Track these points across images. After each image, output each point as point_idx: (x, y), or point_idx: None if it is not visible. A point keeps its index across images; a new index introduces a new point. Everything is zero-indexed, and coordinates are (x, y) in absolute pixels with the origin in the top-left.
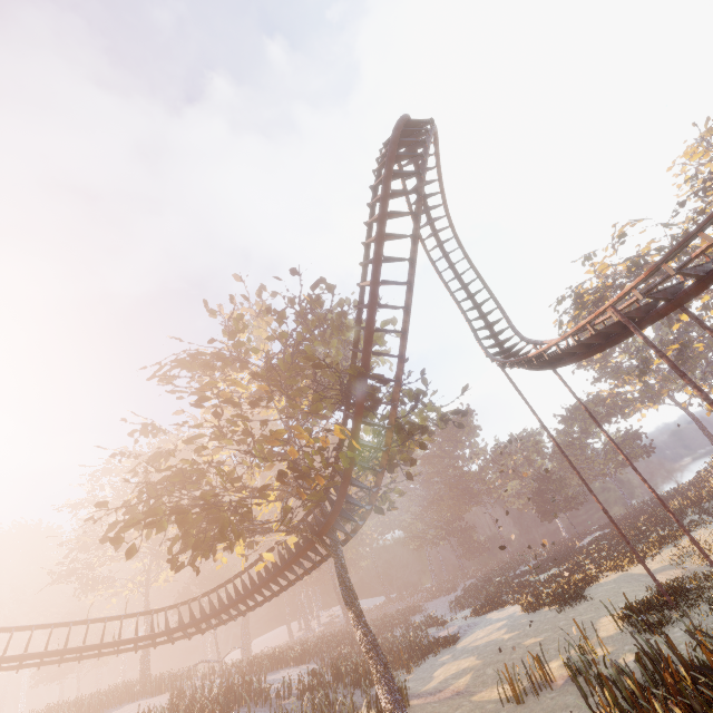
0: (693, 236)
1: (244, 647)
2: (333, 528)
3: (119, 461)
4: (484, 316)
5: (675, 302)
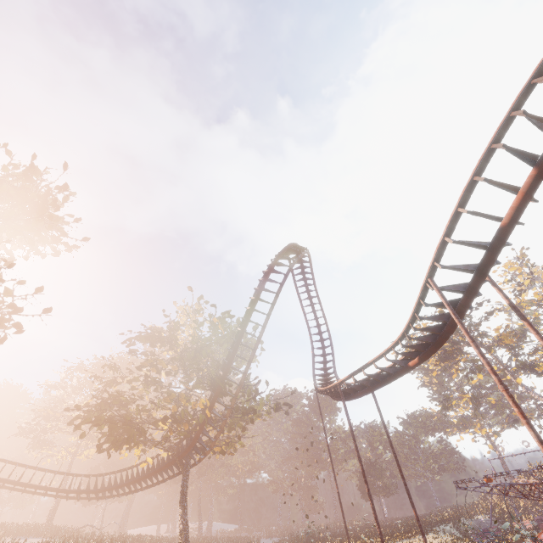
0: (360, 369)
1: (120, 528)
2: (188, 455)
3: (92, 381)
4: (323, 348)
5: (362, 392)
